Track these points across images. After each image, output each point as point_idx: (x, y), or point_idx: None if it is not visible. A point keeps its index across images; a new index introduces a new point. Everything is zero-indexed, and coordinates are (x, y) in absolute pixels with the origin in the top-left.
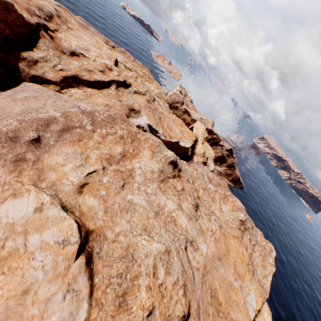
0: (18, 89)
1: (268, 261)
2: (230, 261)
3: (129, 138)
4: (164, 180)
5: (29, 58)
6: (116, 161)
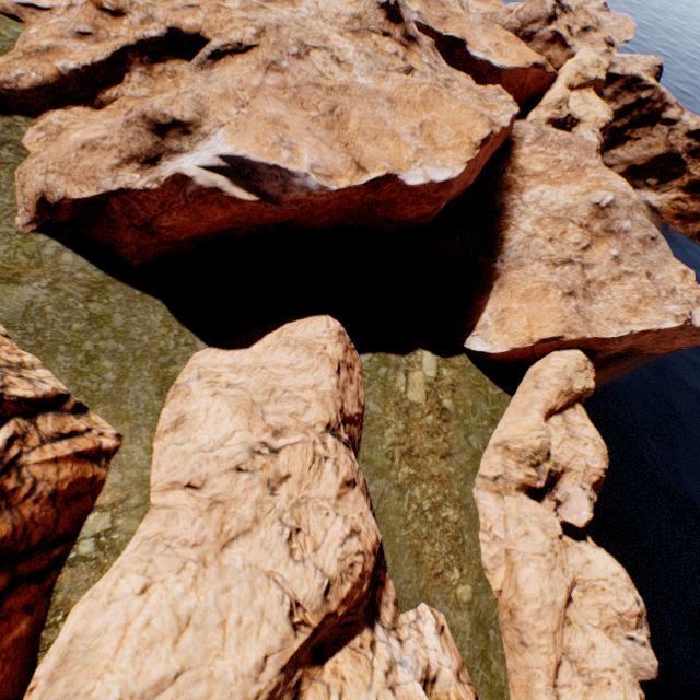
0: None
1: (659, 306)
2: (418, 114)
3: None
4: (359, 34)
5: None
6: None
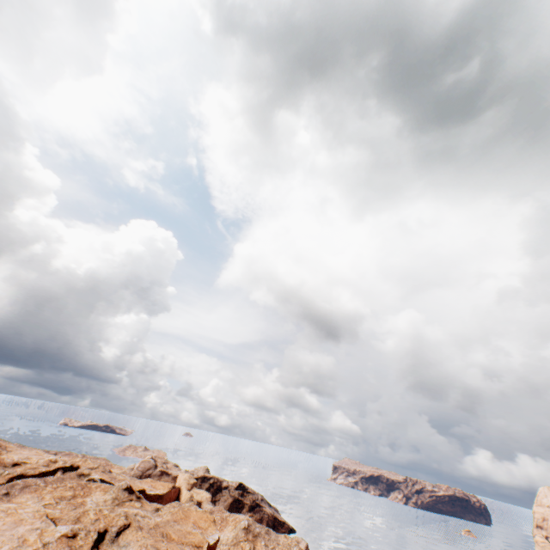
0: None
1: None
2: (189, 520)
3: (80, 486)
4: (120, 504)
5: None
6: (68, 499)
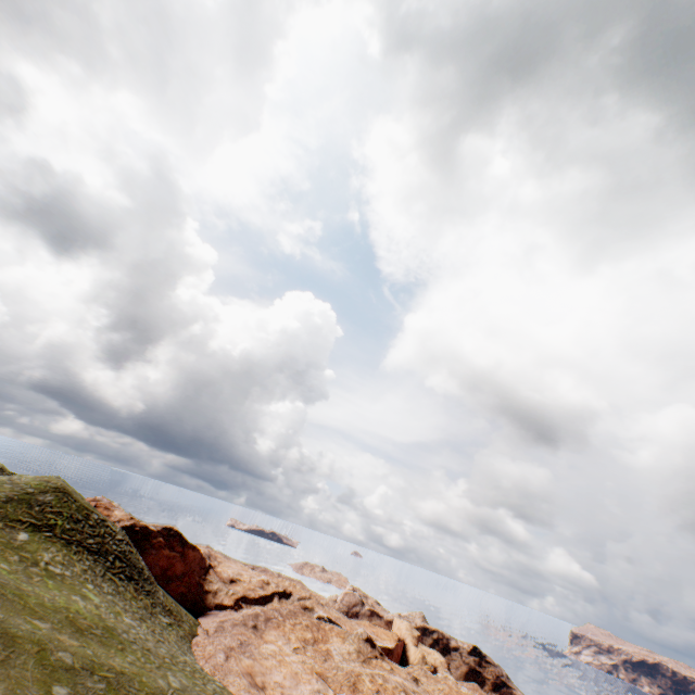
0: (215, 613)
1: None
2: None
3: (314, 626)
4: (366, 661)
5: (213, 589)
6: (311, 643)
